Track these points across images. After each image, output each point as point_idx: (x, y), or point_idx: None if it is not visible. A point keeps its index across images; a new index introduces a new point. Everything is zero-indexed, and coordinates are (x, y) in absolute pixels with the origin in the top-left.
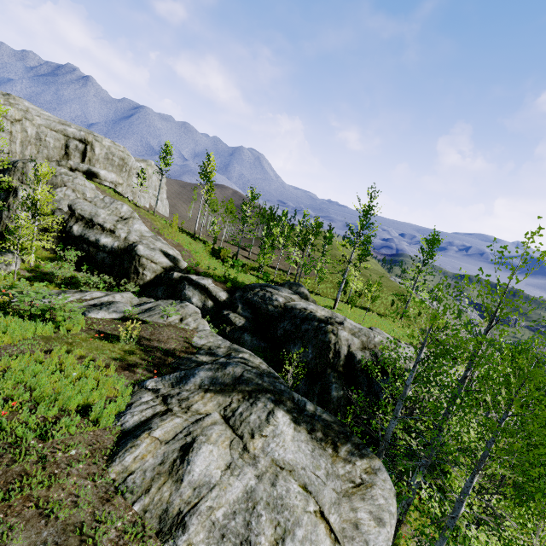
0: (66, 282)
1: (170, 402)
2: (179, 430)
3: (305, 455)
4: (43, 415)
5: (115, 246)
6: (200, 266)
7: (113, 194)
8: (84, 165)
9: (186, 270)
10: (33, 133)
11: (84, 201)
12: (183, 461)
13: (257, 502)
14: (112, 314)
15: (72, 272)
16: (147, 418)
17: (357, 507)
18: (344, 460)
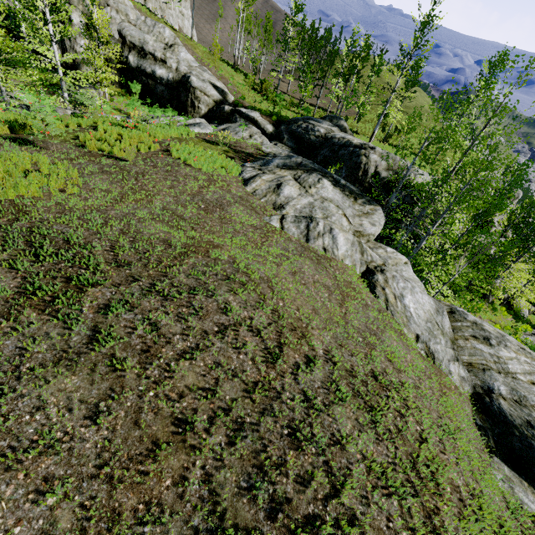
0: None
1: (263, 171)
2: (273, 179)
3: (339, 197)
4: (208, 167)
5: (170, 78)
6: (245, 100)
7: (149, 14)
8: None
9: (234, 105)
10: None
11: (129, 25)
12: (279, 189)
13: (314, 206)
14: (203, 130)
15: (140, 106)
16: (254, 175)
17: (362, 220)
18: (359, 204)
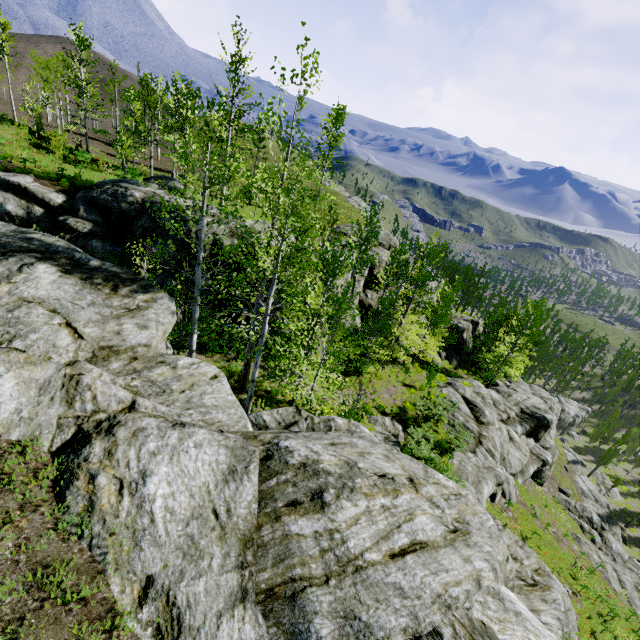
0: None
1: None
2: None
3: (66, 293)
4: None
5: None
6: (13, 161)
7: None
8: None
9: None
10: None
11: None
12: None
13: None
14: None
15: None
16: None
17: (124, 323)
18: (123, 296)
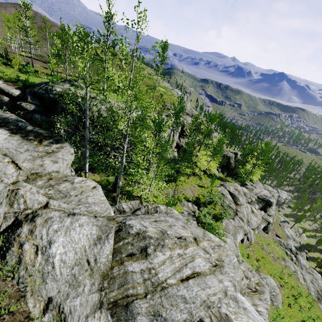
0: None
1: None
2: None
3: (12, 144)
4: None
5: None
6: None
7: None
8: None
9: None
10: None
11: None
12: None
13: None
14: None
15: None
16: None
17: (45, 160)
18: (45, 146)
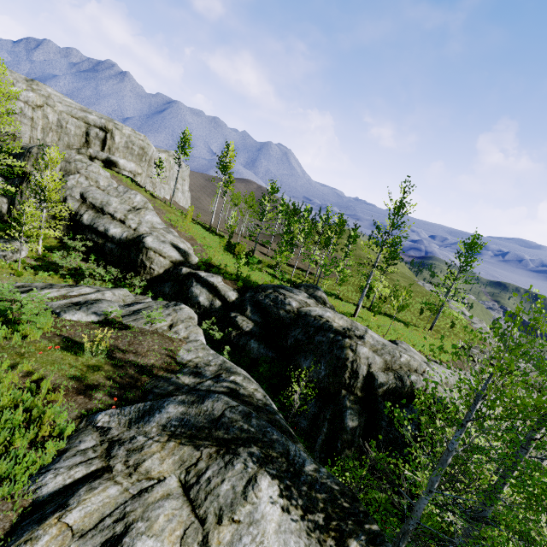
0: (72, 273)
1: (115, 453)
2: (109, 510)
3: None
4: None
5: (124, 237)
6: (211, 262)
7: (130, 184)
8: (103, 153)
9: (196, 266)
10: (55, 120)
11: (96, 190)
12: None
13: None
14: (90, 316)
15: (79, 262)
16: (74, 480)
17: None
18: None
